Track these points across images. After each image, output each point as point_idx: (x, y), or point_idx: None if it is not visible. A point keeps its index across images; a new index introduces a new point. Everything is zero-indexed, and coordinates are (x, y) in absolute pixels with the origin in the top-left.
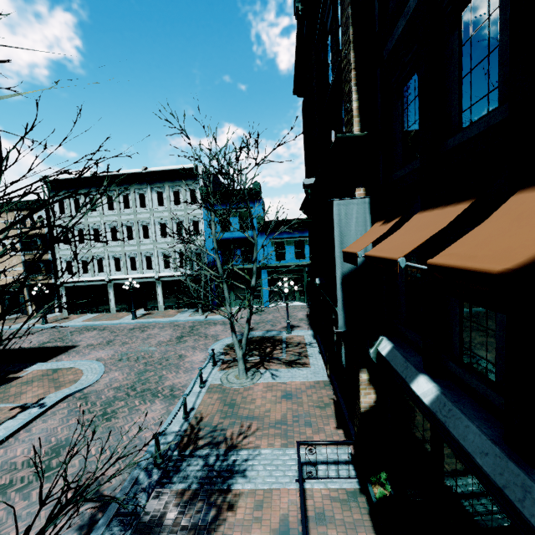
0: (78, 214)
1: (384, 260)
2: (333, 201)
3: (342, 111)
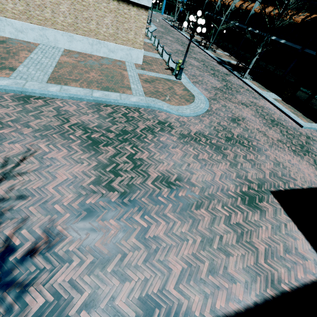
0: None
1: None
2: None
3: None
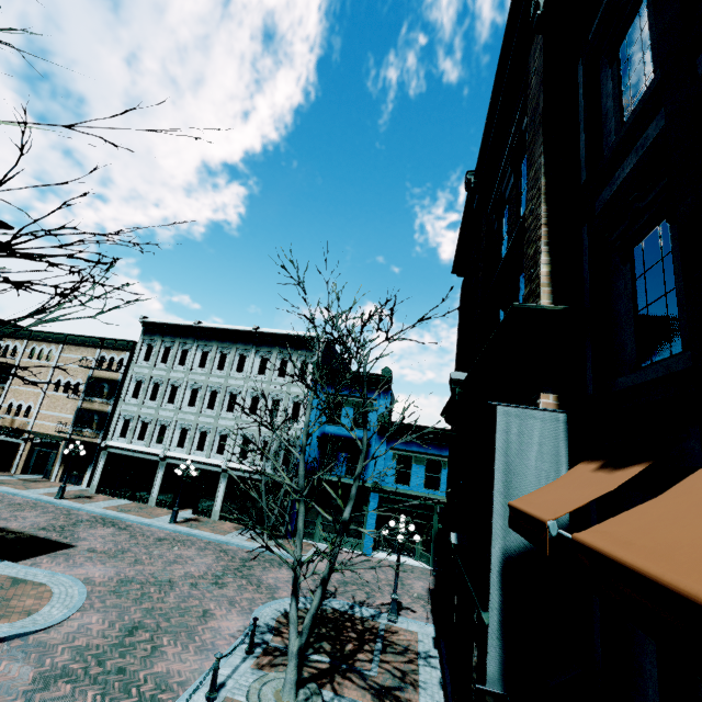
0: (162, 365)
1: (652, 585)
2: (497, 405)
3: (518, 287)
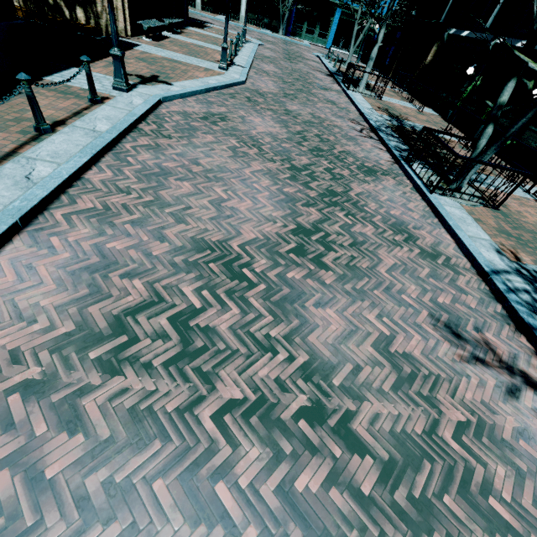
0: None
1: None
2: None
3: None
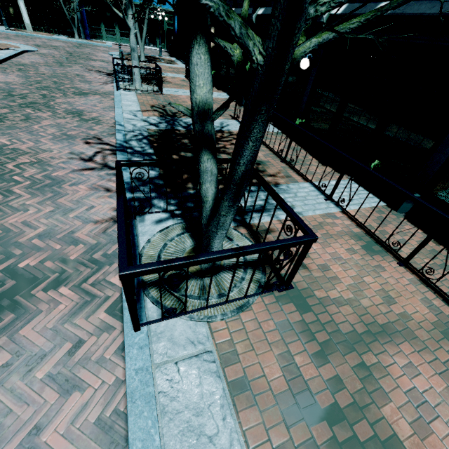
0: None
1: None
2: None
3: None
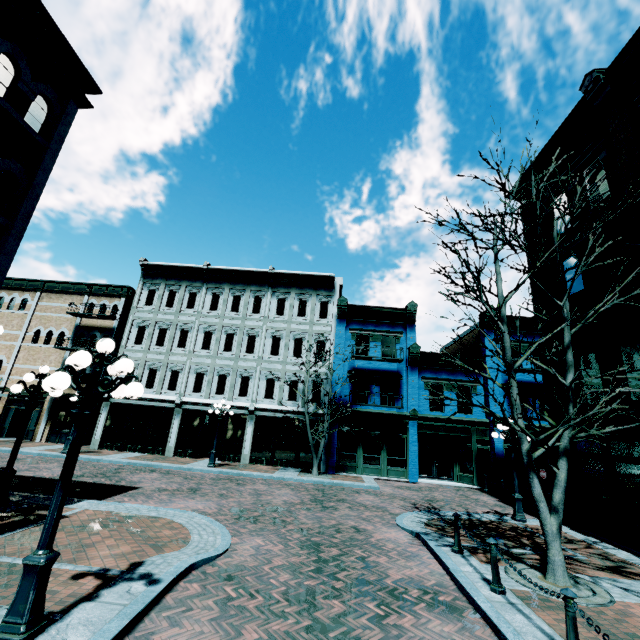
0: (168, 308)
1: None
2: None
3: None
